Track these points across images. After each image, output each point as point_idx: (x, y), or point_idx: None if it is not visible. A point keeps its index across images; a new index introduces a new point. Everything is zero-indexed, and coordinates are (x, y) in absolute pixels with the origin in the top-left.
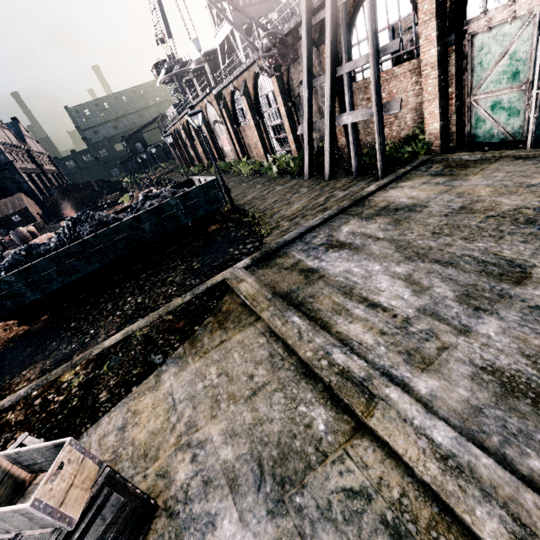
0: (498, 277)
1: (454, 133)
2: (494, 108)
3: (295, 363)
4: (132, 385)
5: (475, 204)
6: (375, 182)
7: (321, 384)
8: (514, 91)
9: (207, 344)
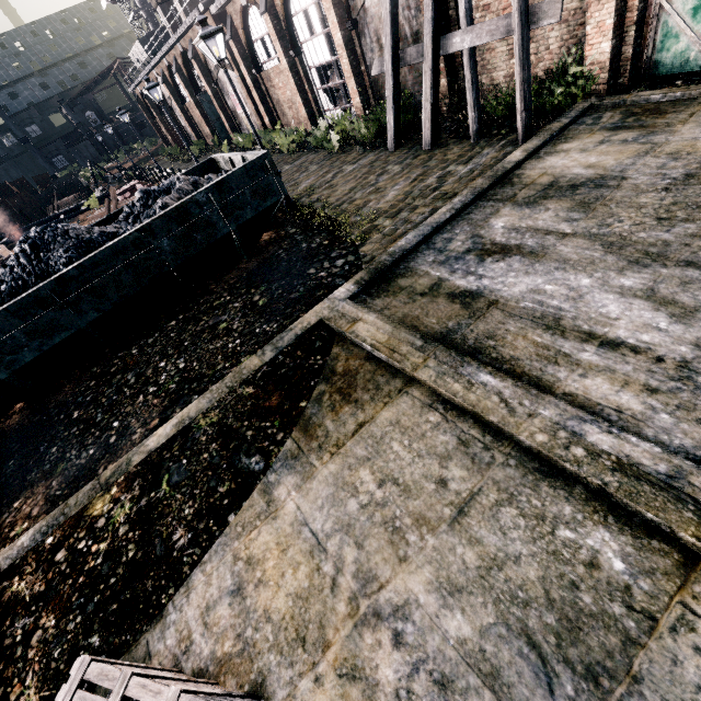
0: None
1: (628, 60)
2: (697, 12)
3: (514, 453)
4: (224, 512)
5: None
6: (512, 147)
7: (581, 487)
8: None
9: (334, 431)
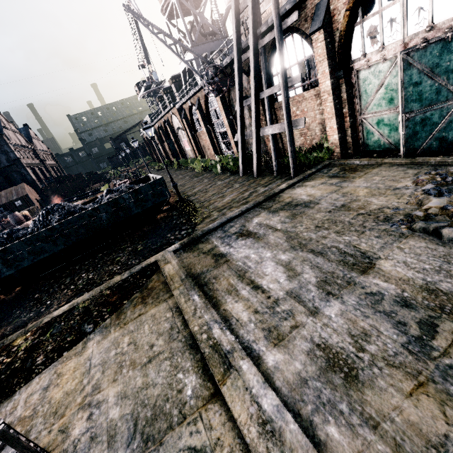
0: (351, 266)
1: (351, 143)
2: (378, 124)
3: (187, 335)
4: (64, 350)
5: (353, 203)
6: (288, 181)
7: (200, 354)
8: (391, 112)
9: (128, 316)
